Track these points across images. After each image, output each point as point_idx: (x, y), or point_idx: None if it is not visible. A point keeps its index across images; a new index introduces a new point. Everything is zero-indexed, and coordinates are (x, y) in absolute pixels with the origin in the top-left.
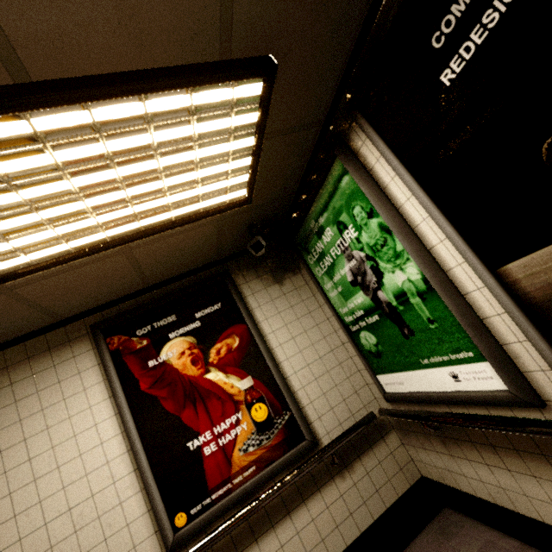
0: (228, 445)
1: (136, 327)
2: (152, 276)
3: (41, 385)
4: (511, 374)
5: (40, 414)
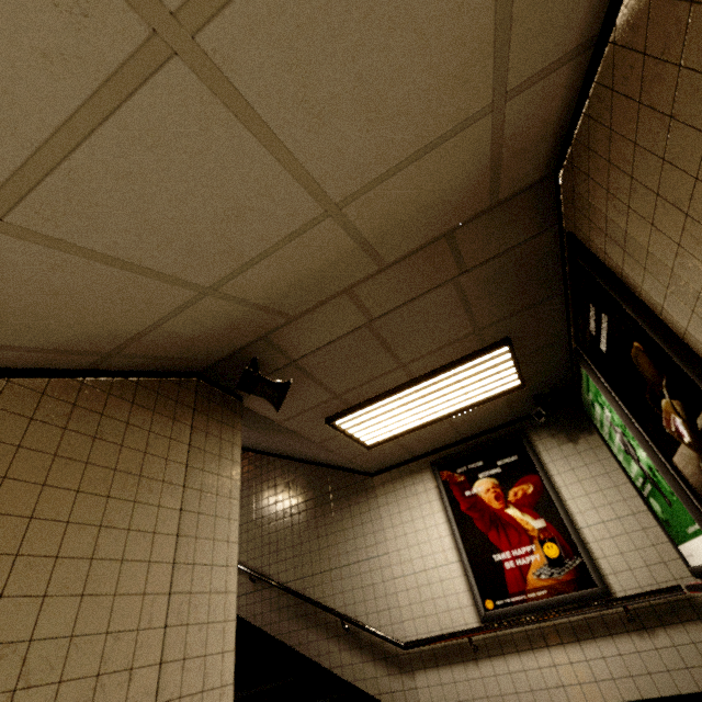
0: (524, 567)
1: (456, 466)
2: (465, 432)
3: (408, 494)
4: None
5: (408, 511)
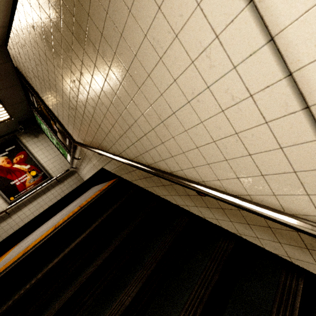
0: (24, 182)
1: None
2: None
3: None
4: (69, 154)
5: None
